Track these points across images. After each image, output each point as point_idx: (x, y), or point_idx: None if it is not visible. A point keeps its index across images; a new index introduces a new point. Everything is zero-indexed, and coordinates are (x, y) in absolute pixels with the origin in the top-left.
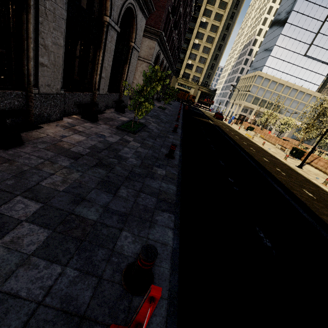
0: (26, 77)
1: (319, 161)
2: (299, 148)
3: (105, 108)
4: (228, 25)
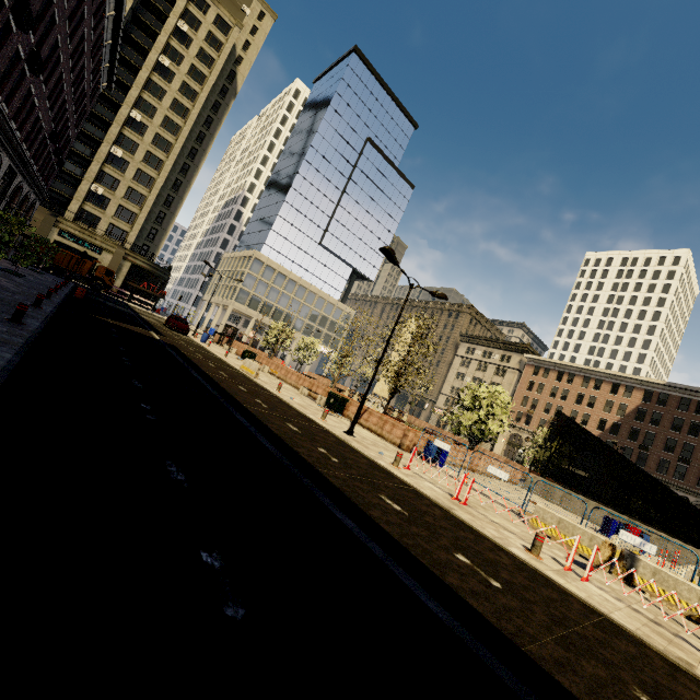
0: None
1: (371, 415)
2: (338, 393)
3: None
4: (194, 150)
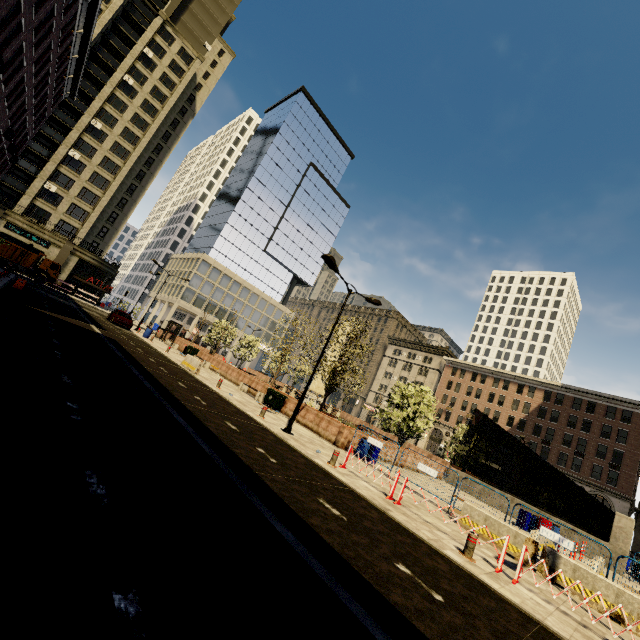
0: None
1: (308, 412)
2: (277, 390)
3: None
4: (151, 160)
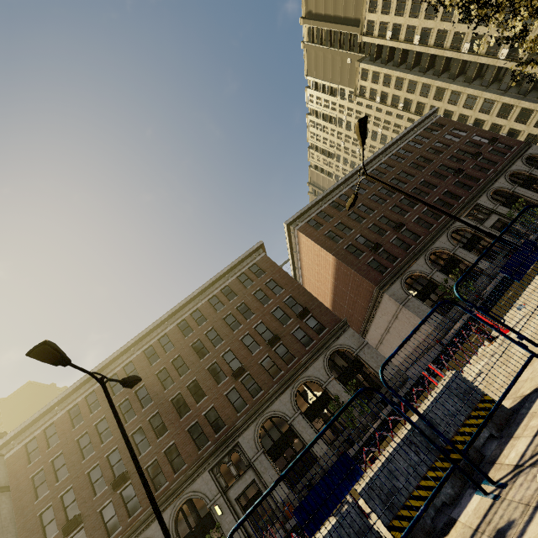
0: (314, 456)
1: None
2: None
3: (374, 416)
4: None
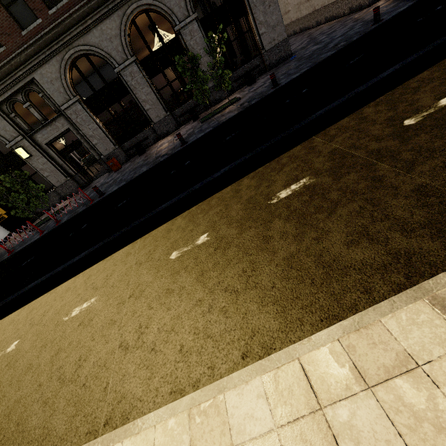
0: (148, 119)
1: None
2: None
3: (231, 93)
4: None
